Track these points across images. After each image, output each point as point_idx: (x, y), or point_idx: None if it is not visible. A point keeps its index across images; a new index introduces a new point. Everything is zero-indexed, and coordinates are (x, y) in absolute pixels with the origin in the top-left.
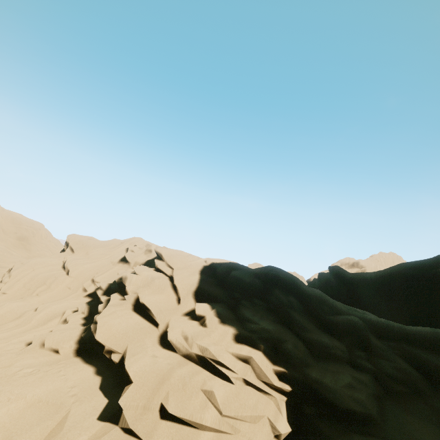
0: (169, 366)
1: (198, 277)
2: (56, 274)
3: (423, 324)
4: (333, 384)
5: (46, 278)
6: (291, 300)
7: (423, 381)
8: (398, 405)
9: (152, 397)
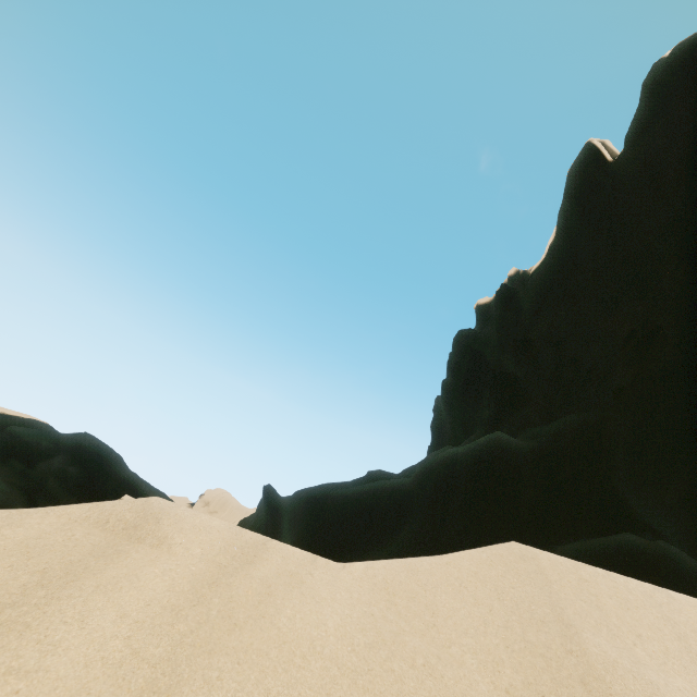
0: None
1: None
2: None
3: None
4: None
5: None
6: (68, 470)
7: None
8: None
9: None
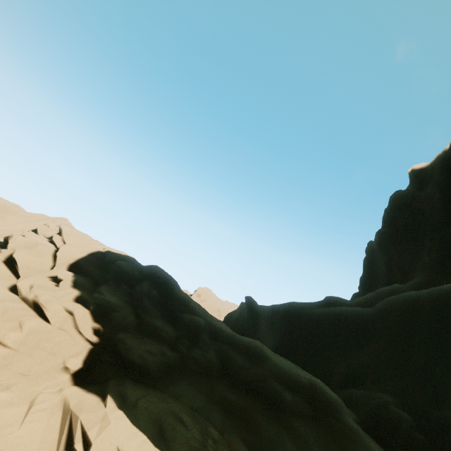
0: (1, 298)
1: (83, 255)
2: None
3: (281, 352)
4: (133, 344)
5: None
6: (152, 292)
7: (218, 369)
8: (185, 376)
9: None
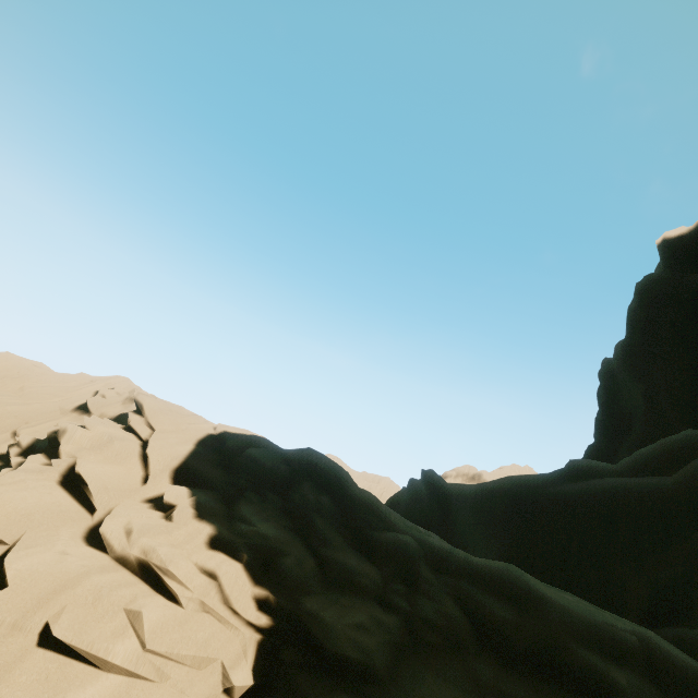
0: (82, 569)
1: (190, 448)
2: None
3: (517, 565)
4: (334, 620)
5: None
6: (321, 501)
7: (470, 633)
8: (424, 661)
9: (33, 611)
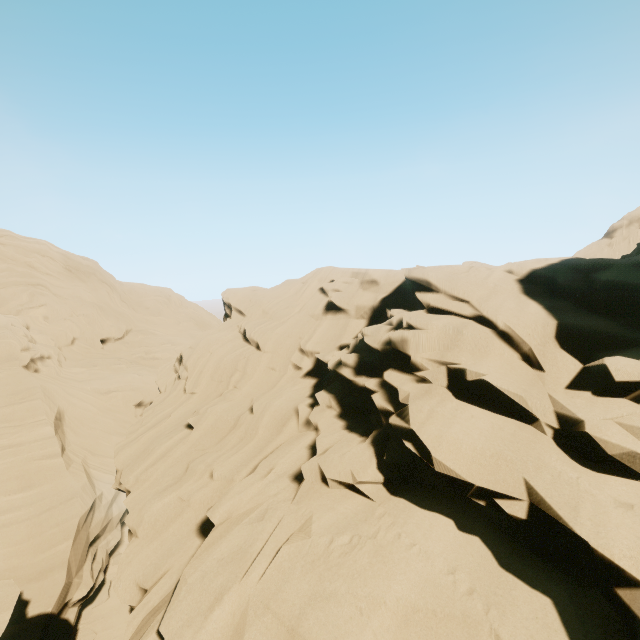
0: None
1: (537, 305)
2: (243, 353)
3: None
4: None
5: (234, 362)
6: None
7: None
8: None
9: None
